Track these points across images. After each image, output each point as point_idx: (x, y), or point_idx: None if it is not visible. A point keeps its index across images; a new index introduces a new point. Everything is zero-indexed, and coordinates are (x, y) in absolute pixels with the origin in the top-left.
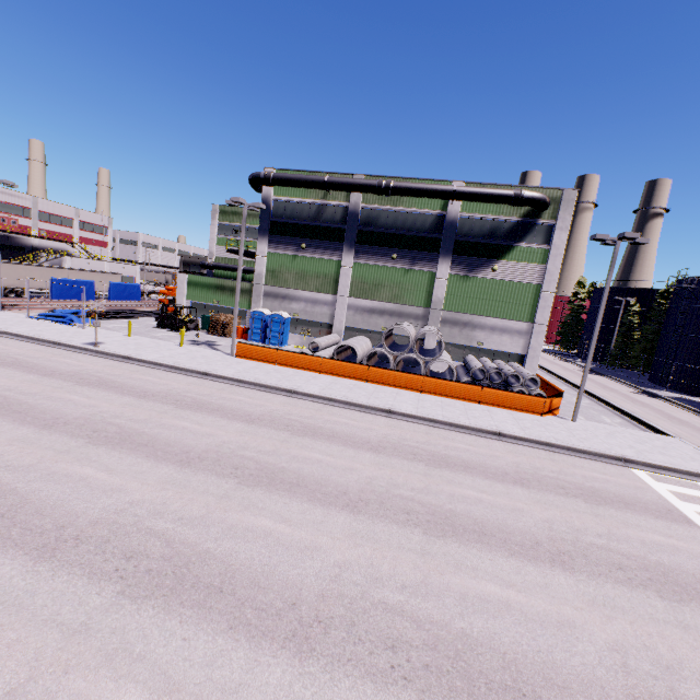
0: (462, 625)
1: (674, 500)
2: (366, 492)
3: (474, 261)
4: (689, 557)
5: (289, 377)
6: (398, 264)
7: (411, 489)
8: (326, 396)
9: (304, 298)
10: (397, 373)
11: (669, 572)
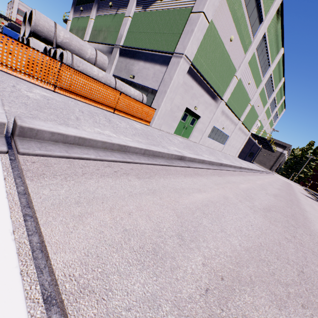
0: None
1: None
2: None
3: None
4: None
5: None
6: (112, 11)
7: None
8: None
9: None
10: None
11: None
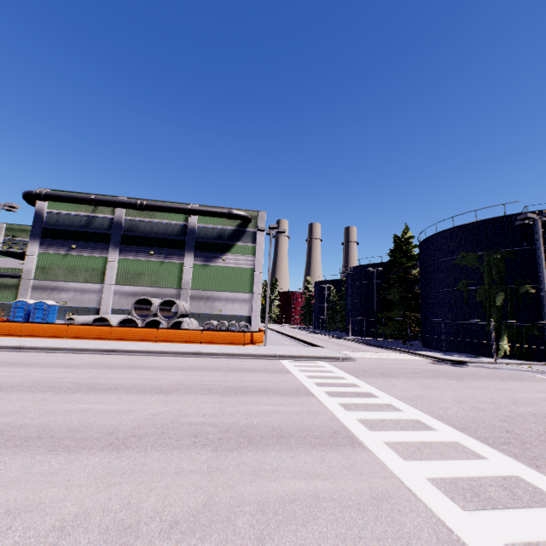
0: (27, 421)
1: (291, 367)
2: (25, 383)
3: (210, 255)
4: (267, 382)
5: (25, 341)
6: (155, 258)
7: (77, 378)
8: (53, 346)
9: (74, 288)
10: (136, 329)
11: (244, 387)
